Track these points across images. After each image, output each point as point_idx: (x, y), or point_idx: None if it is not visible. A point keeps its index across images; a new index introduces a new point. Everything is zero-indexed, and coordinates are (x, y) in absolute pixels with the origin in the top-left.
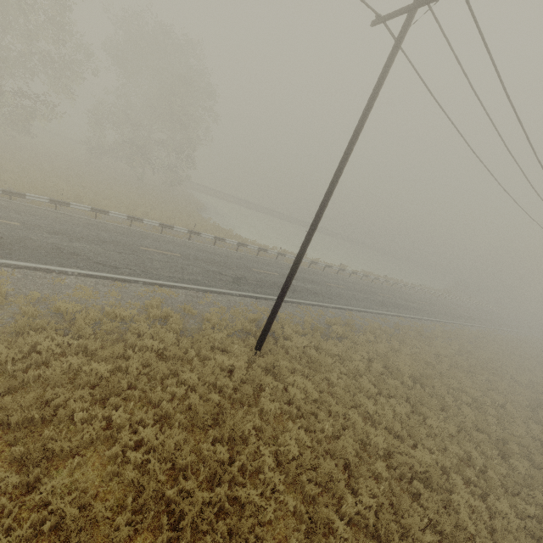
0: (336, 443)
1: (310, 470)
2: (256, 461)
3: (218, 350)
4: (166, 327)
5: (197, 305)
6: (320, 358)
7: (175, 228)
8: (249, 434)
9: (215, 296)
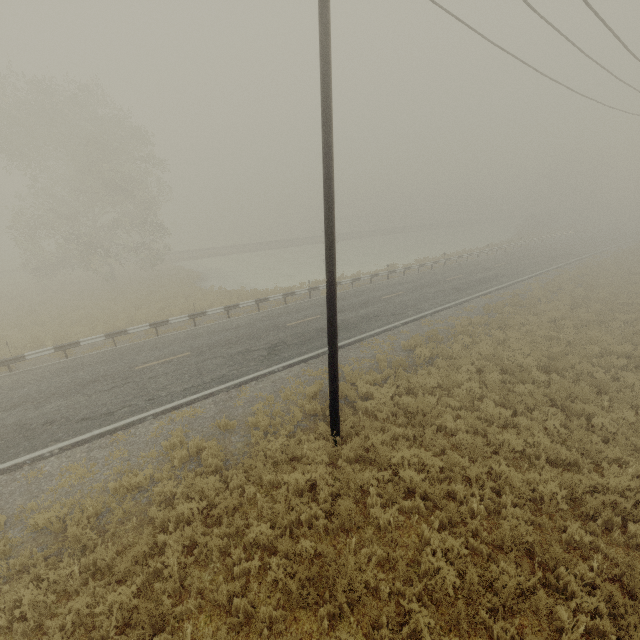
0: (497, 521)
1: (484, 588)
2: (406, 629)
3: (284, 466)
4: (202, 468)
5: (234, 411)
6: (419, 405)
7: (171, 321)
8: (376, 581)
9: (254, 385)
